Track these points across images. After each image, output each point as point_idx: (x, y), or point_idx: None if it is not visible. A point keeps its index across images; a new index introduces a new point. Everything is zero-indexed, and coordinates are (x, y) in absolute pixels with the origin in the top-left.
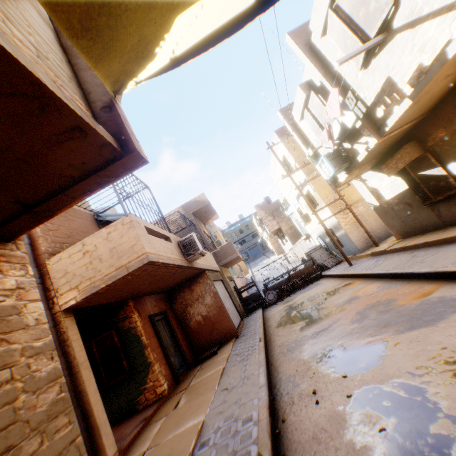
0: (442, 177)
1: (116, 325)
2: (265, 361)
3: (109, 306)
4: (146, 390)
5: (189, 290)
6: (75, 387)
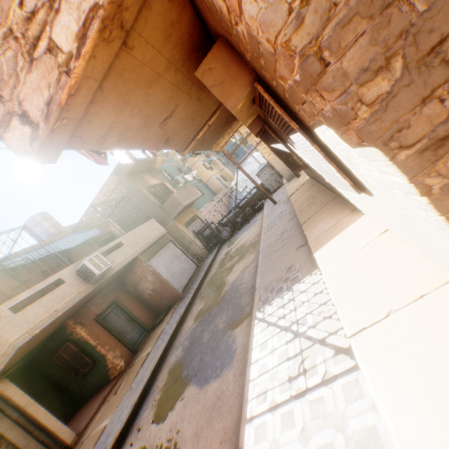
0: (288, 153)
1: (69, 337)
2: (155, 364)
3: (52, 334)
4: (110, 369)
5: (132, 274)
6: (31, 417)
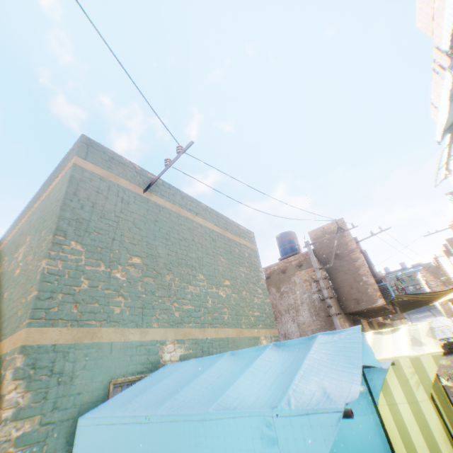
0: None
1: None
2: None
3: None
4: None
5: None
6: None
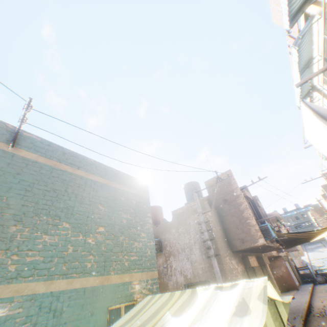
0: None
1: None
2: (309, 295)
3: None
4: None
5: (272, 261)
6: None
